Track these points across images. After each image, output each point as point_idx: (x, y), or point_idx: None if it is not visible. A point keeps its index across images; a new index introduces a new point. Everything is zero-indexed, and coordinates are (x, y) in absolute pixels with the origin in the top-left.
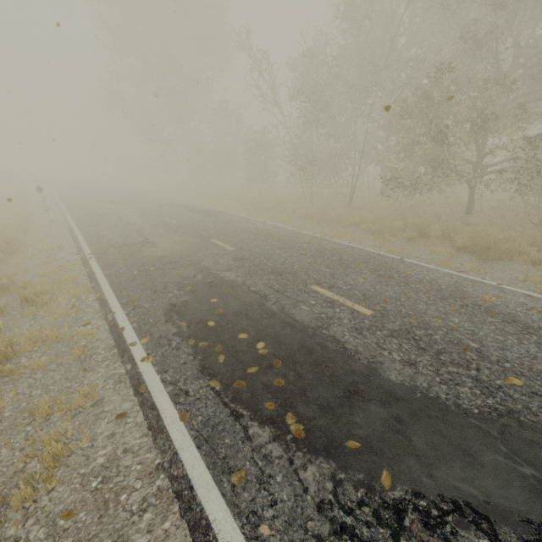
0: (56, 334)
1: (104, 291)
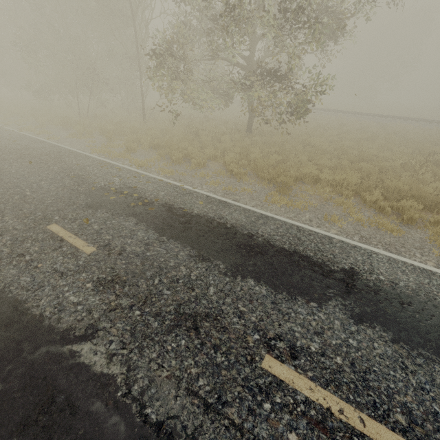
0: None
1: None
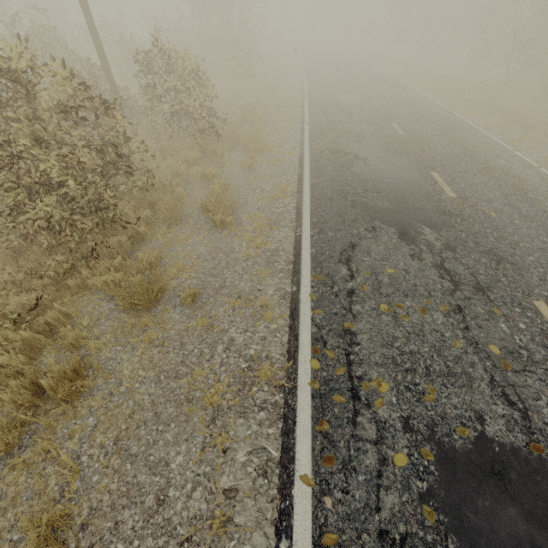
0: (285, 115)
1: (305, 108)
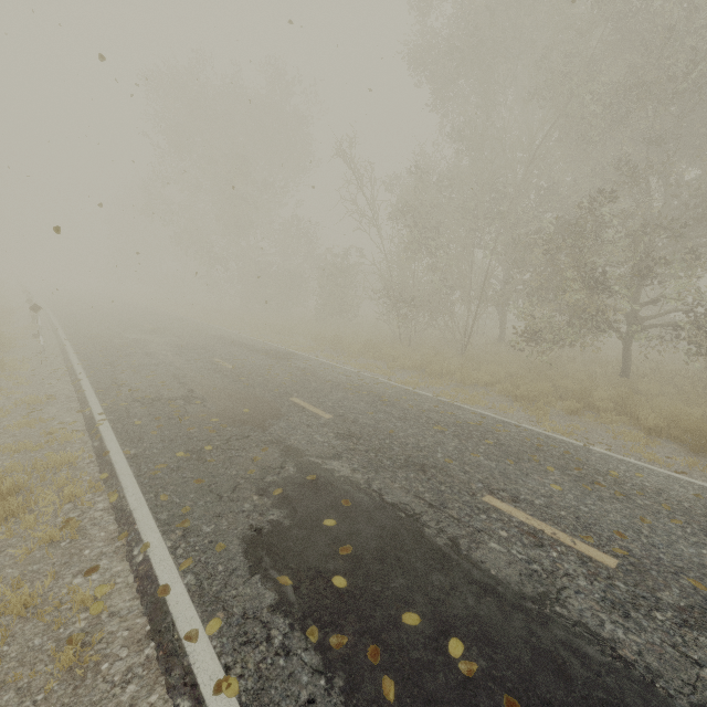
0: (26, 600)
1: (126, 492)
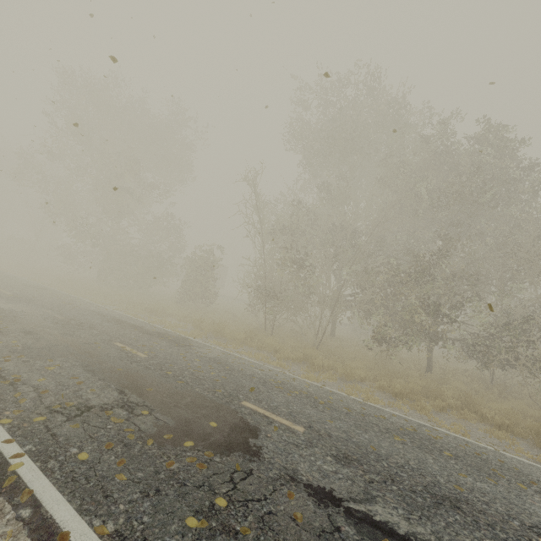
0: None
1: None
